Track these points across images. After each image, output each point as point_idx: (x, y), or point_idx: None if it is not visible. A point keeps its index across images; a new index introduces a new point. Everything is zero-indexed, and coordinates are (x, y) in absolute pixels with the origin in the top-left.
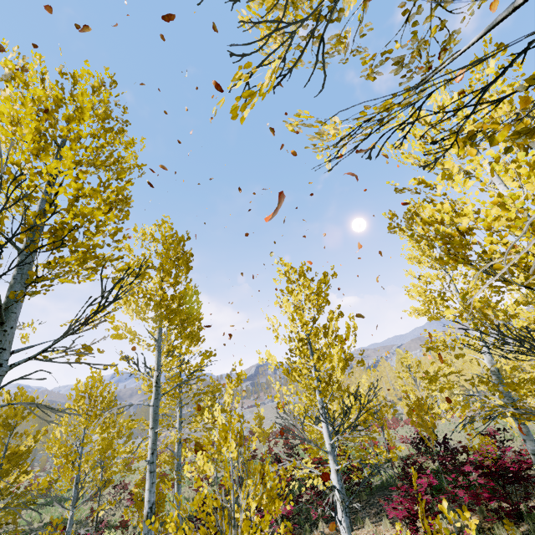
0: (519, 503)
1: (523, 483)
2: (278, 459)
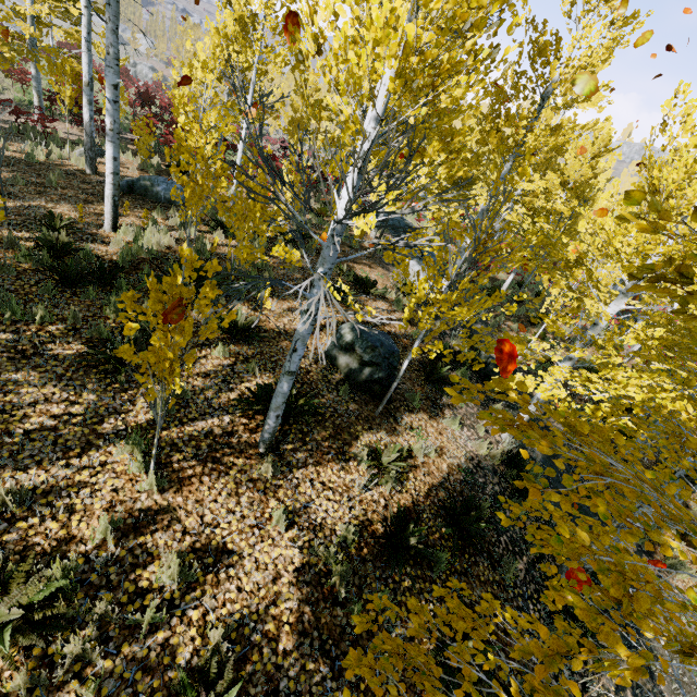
0: (319, 190)
1: (327, 189)
2: (142, 100)
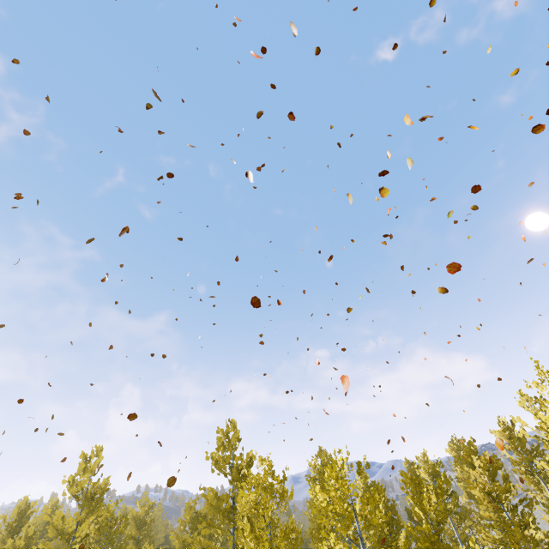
0: None
1: None
2: None
